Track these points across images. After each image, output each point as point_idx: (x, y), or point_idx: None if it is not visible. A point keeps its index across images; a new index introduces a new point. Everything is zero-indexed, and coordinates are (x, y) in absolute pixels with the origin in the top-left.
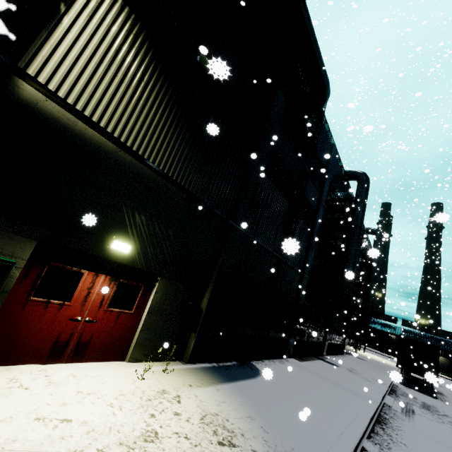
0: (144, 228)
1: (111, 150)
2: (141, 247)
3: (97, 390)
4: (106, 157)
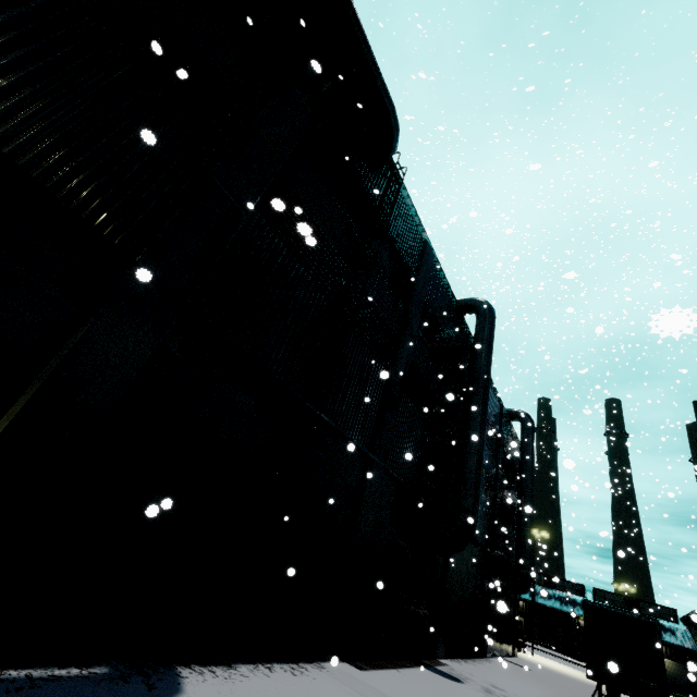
0: None
1: None
2: None
3: None
4: None
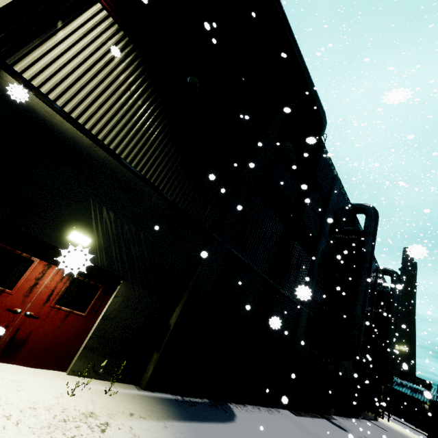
0: (111, 225)
1: (86, 144)
2: (105, 244)
3: (4, 397)
4: (80, 150)
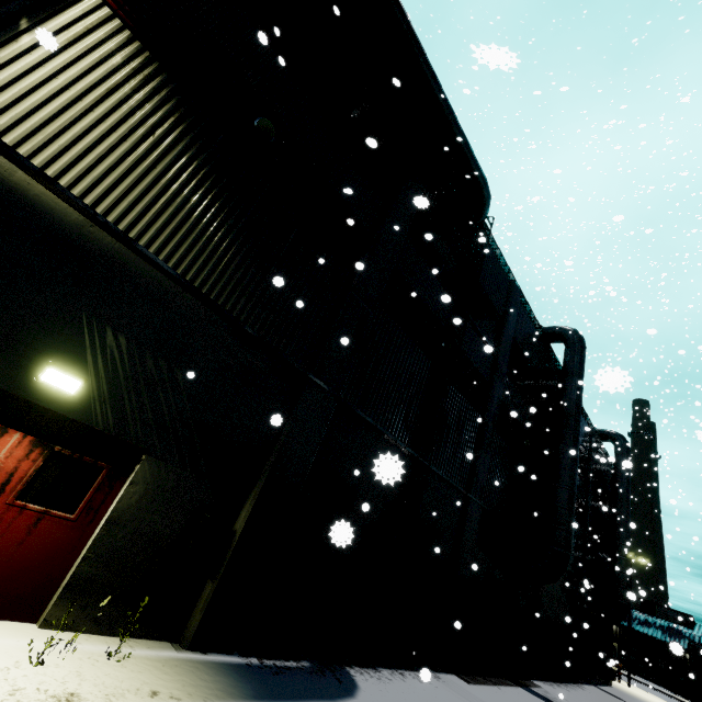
0: (122, 358)
1: (74, 221)
2: (111, 391)
3: None
4: (62, 230)
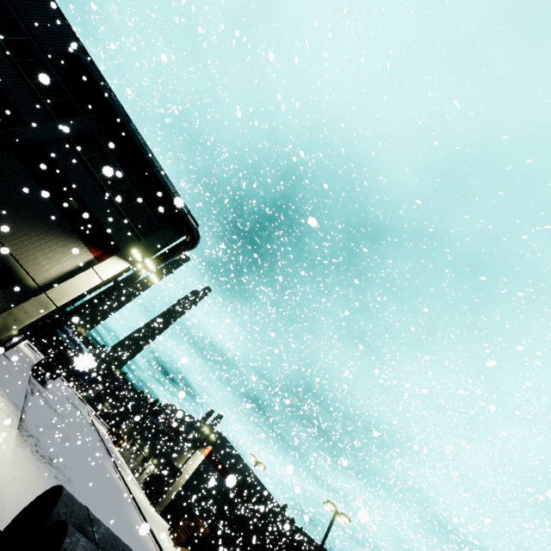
0: None
1: None
2: None
3: None
4: None
